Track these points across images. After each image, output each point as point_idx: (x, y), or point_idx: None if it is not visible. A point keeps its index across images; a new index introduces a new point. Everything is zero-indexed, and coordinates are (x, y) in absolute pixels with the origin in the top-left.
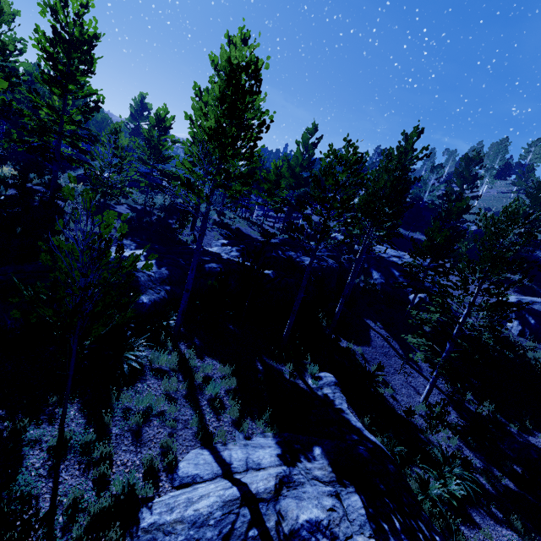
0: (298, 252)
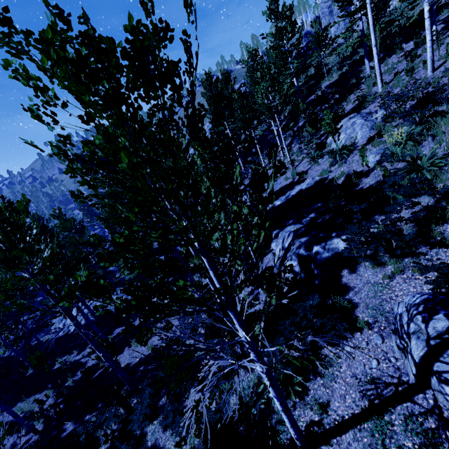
0: None
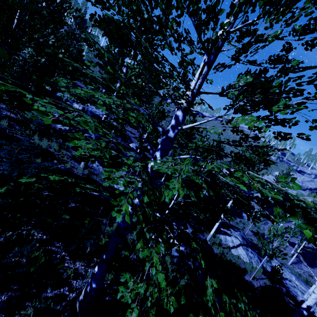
0: None
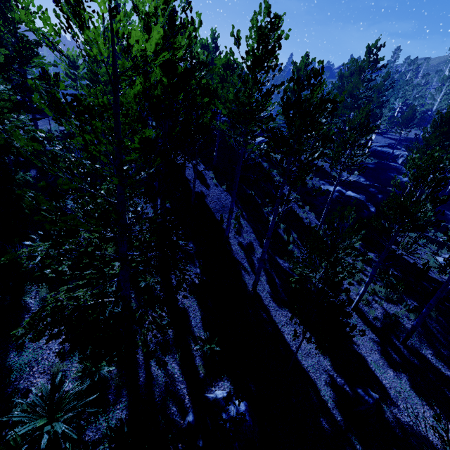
0: (394, 173)
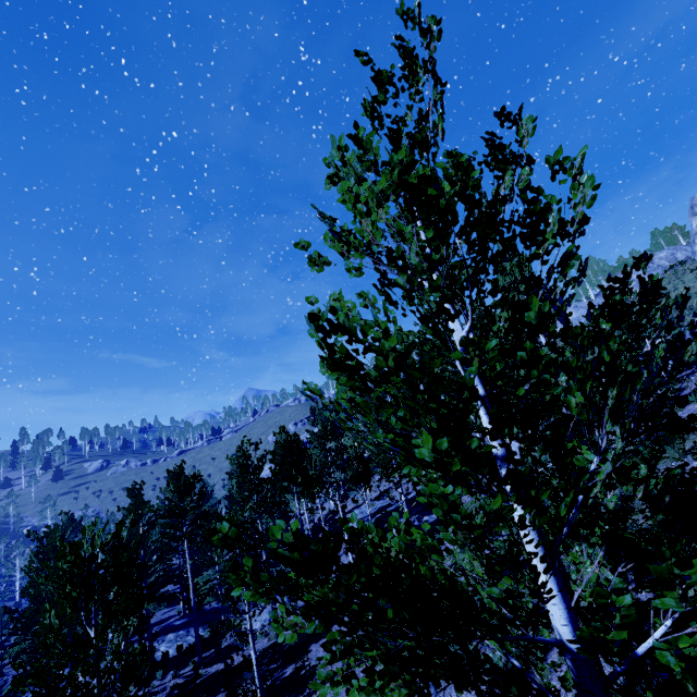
0: None
